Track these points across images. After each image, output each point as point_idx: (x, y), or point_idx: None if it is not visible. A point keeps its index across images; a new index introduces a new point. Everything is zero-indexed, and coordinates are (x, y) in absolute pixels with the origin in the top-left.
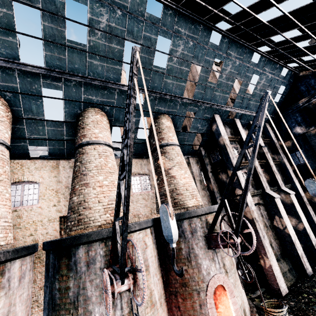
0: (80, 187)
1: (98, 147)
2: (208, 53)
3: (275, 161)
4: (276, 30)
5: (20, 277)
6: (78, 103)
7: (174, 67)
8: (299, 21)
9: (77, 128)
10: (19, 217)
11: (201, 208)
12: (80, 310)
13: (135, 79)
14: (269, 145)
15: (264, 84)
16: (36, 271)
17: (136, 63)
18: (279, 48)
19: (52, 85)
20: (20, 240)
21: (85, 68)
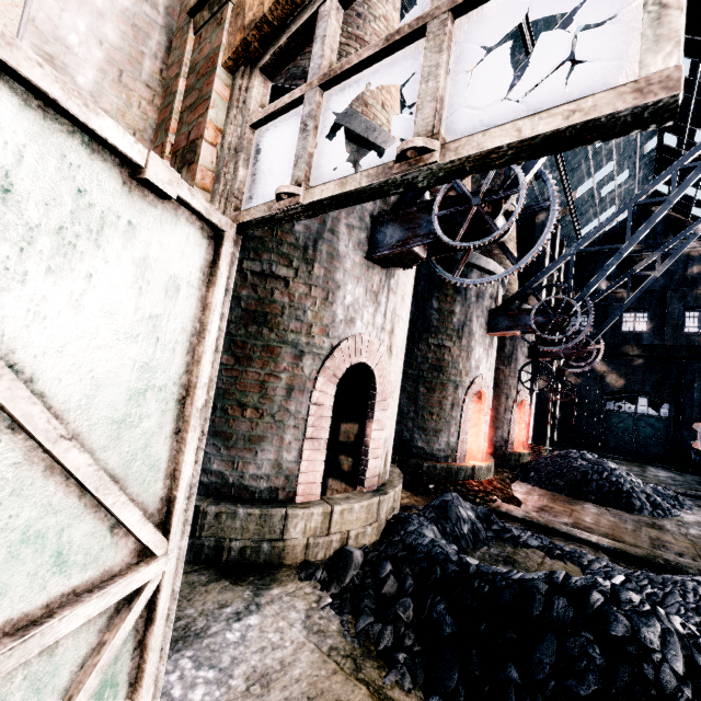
0: None
1: None
2: None
3: None
4: None
5: None
6: None
7: None
8: None
9: None
10: None
11: None
12: (464, 342)
13: None
14: None
15: (621, 194)
16: None
17: None
18: (684, 153)
19: None
20: None
21: None
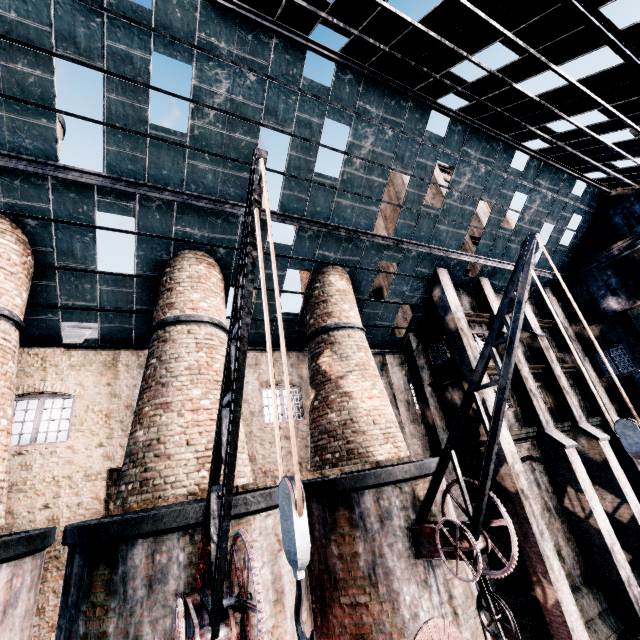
0: (153, 410)
1: (196, 328)
2: (424, 151)
3: (566, 366)
4: (557, 111)
5: (7, 603)
6: (165, 241)
7: (356, 176)
8: (601, 96)
9: (158, 288)
10: (25, 468)
11: (406, 462)
12: None
13: (255, 210)
14: (552, 333)
15: (539, 211)
16: (47, 588)
17: (258, 180)
18: (565, 144)
19: (115, 206)
20: (23, 517)
21: (181, 176)
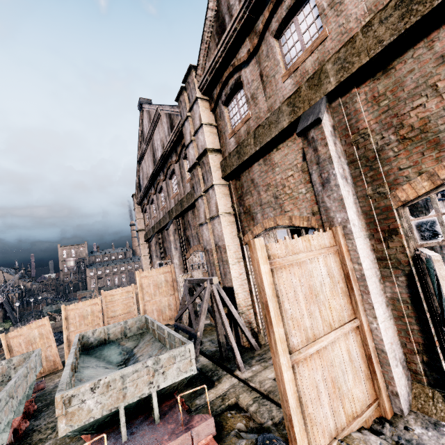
0: None
1: None
2: None
3: None
4: None
5: None
6: None
7: None
8: None
9: None
10: None
11: None
12: (431, 211)
13: None
14: None
15: None
16: None
17: None
18: None
19: None
20: None
21: None
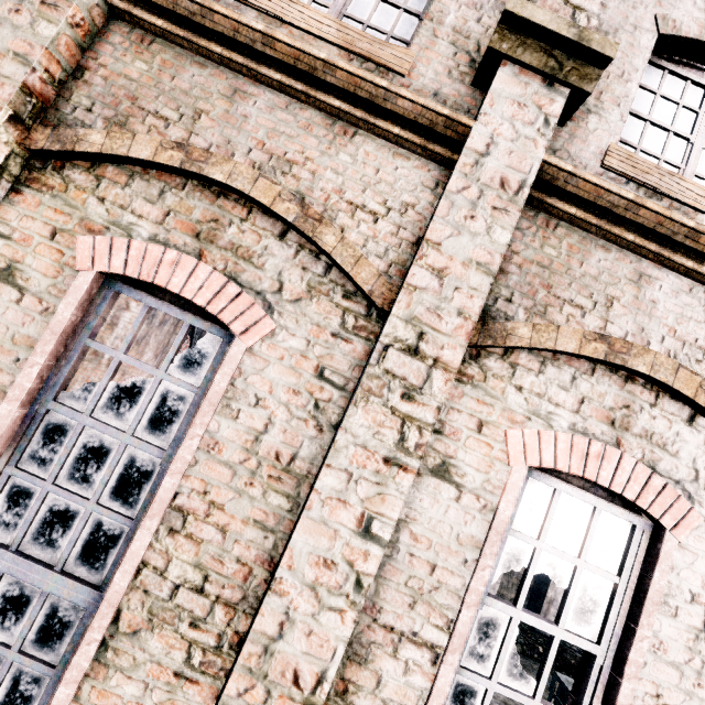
0: None
1: None
2: None
3: None
4: None
5: (162, 322)
6: None
7: None
8: None
9: None
10: None
11: None
12: None
13: None
14: None
15: None
16: None
17: None
18: None
19: None
20: None
21: None
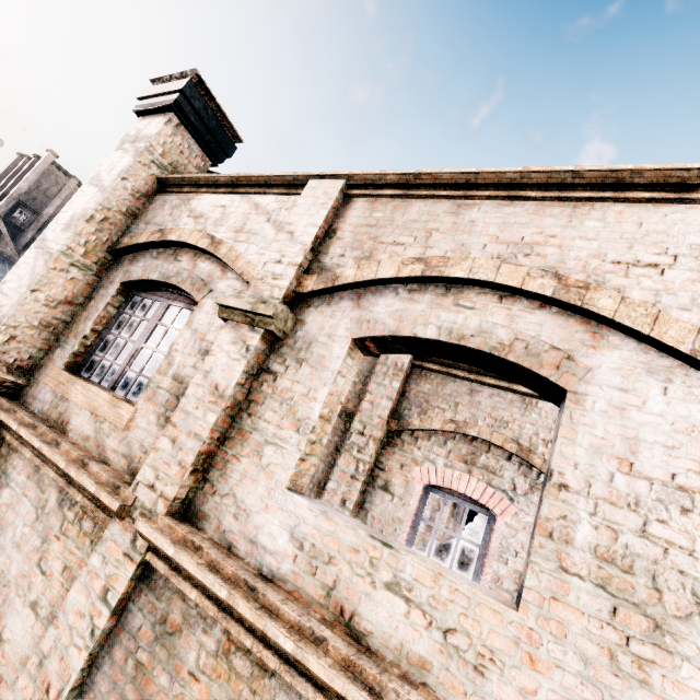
0: None
1: None
2: None
3: None
4: None
5: None
6: None
7: None
8: None
9: None
10: None
11: None
12: None
13: None
14: None
15: None
16: None
17: None
18: None
19: None
20: None
21: None
